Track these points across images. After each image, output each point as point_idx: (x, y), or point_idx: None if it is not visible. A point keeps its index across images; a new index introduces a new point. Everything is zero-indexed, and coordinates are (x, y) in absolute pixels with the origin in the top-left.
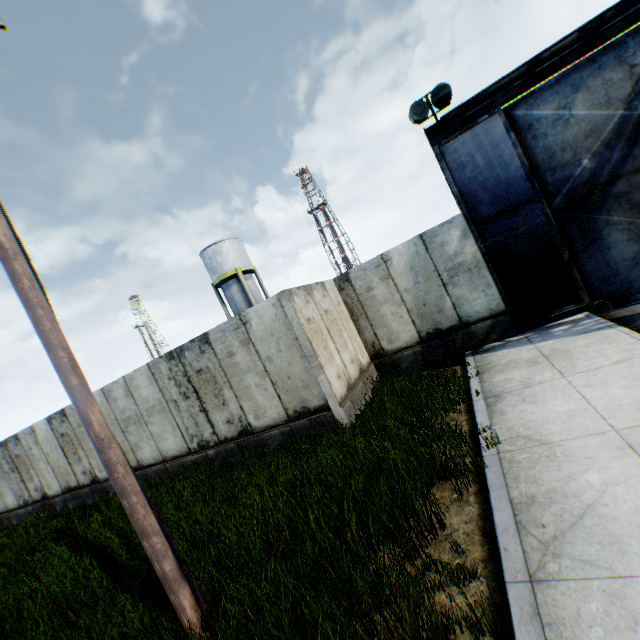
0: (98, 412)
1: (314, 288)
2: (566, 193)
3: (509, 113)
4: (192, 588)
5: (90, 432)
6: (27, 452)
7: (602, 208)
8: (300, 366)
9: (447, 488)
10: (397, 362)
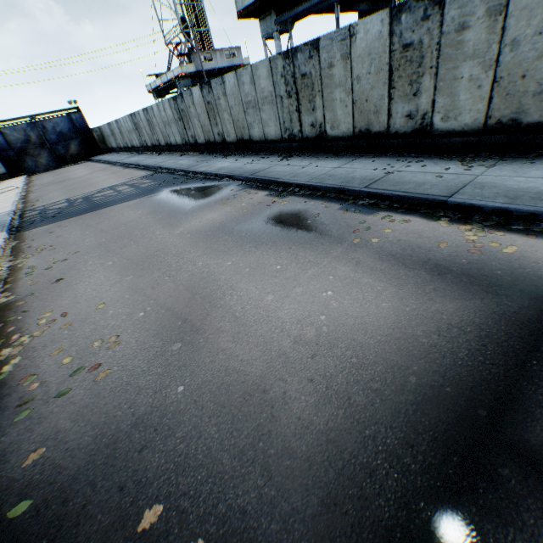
0: None
1: None
2: (18, 150)
3: (1, 130)
4: None
5: None
6: None
7: (26, 154)
8: None
9: None
10: None
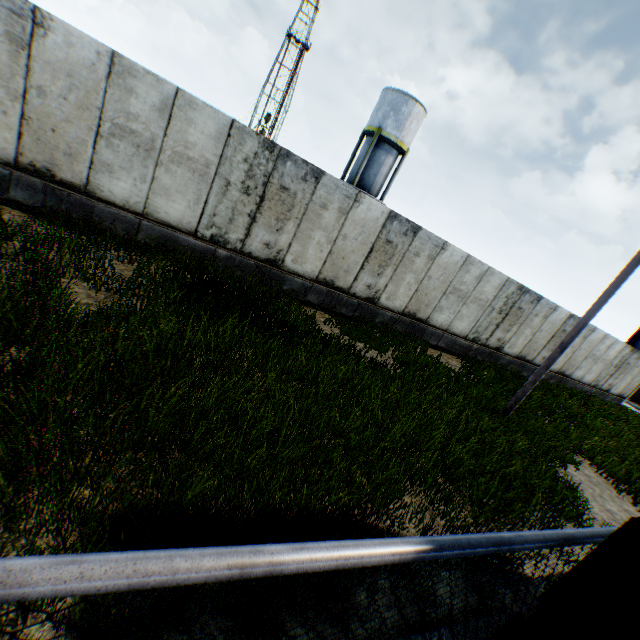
0: None
1: None
2: None
3: None
4: None
5: None
6: (530, 314)
7: None
8: (635, 384)
9: None
10: None
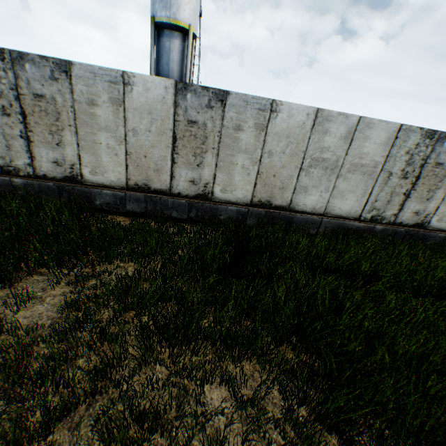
0: None
1: None
2: None
3: None
4: None
5: None
6: (74, 102)
7: None
8: None
9: None
10: None
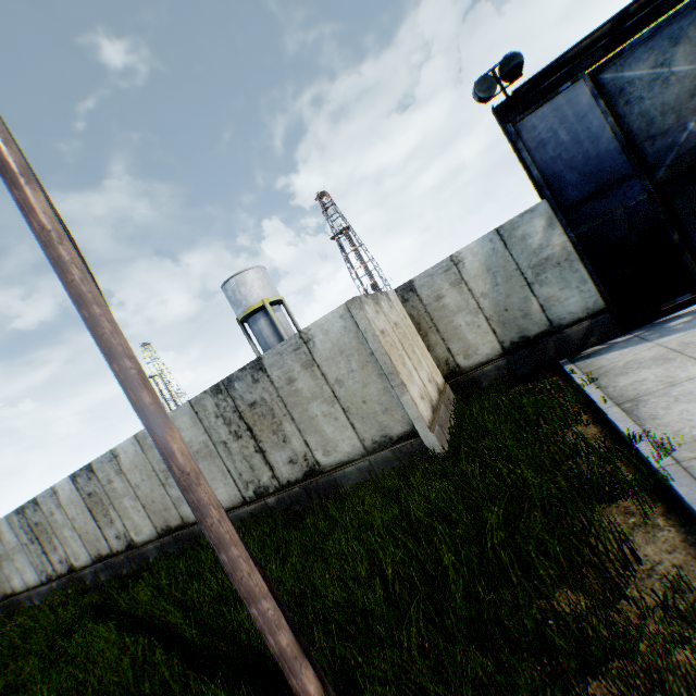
0: (178, 438)
1: (380, 298)
2: (670, 164)
3: (595, 78)
4: (314, 667)
5: (171, 465)
6: (48, 518)
7: None
8: (378, 387)
9: (614, 512)
10: (477, 380)
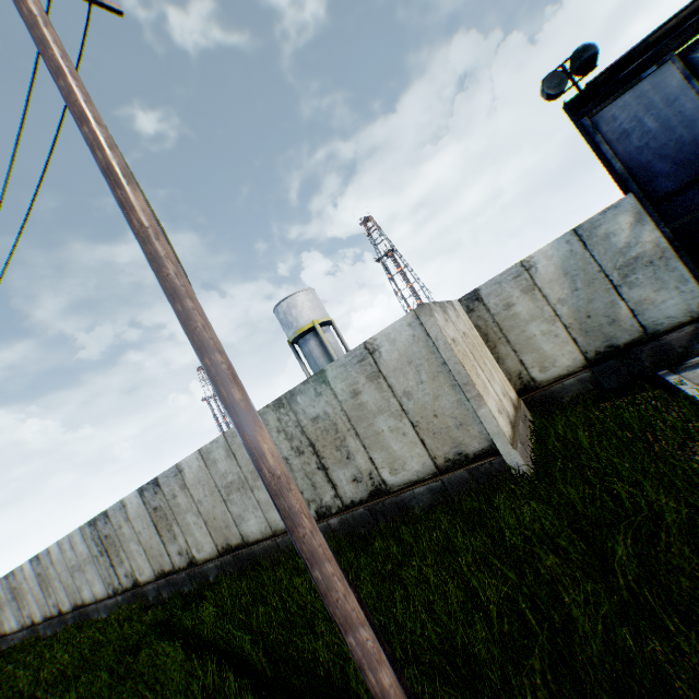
0: (268, 438)
1: (446, 306)
2: None
3: (685, 59)
4: None
5: (261, 467)
6: (116, 531)
7: None
8: (450, 399)
9: None
10: (555, 395)
